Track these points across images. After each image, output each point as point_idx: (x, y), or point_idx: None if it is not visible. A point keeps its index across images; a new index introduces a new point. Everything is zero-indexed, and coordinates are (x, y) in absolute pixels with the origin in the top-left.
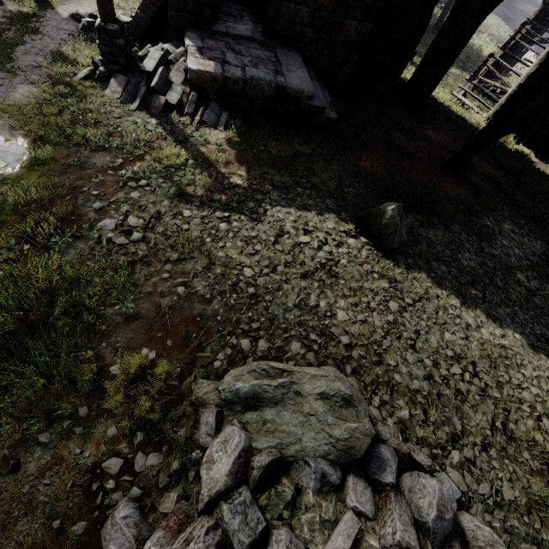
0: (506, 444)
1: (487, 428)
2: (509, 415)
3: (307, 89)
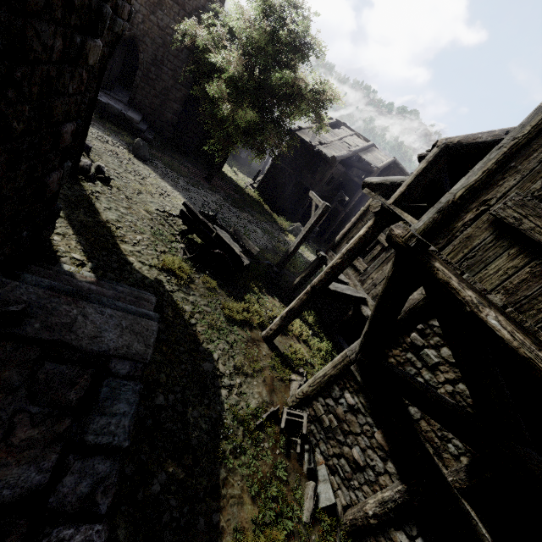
0: (138, 184)
1: (134, 180)
2: (148, 186)
3: (136, 119)
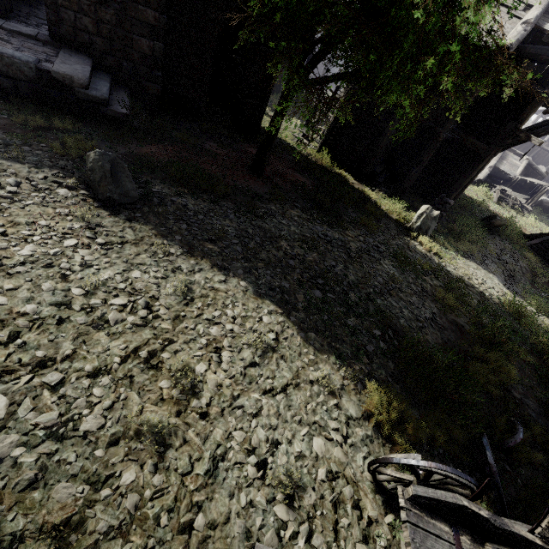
0: (140, 373)
1: (121, 356)
2: (172, 346)
3: (77, 77)
